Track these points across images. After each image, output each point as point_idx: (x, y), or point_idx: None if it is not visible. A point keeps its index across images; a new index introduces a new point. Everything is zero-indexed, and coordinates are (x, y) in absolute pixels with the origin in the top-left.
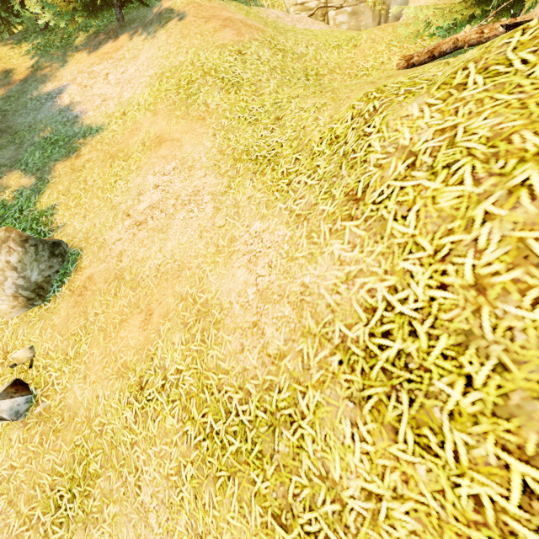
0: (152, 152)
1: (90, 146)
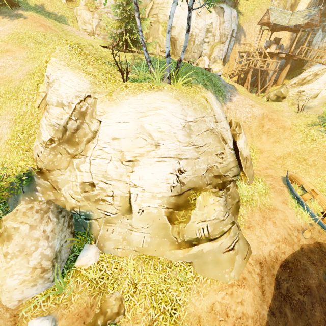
0: (4, 53)
1: None
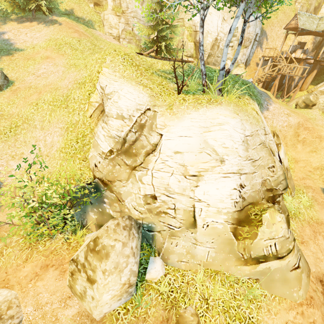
0: (44, 60)
1: (18, 54)
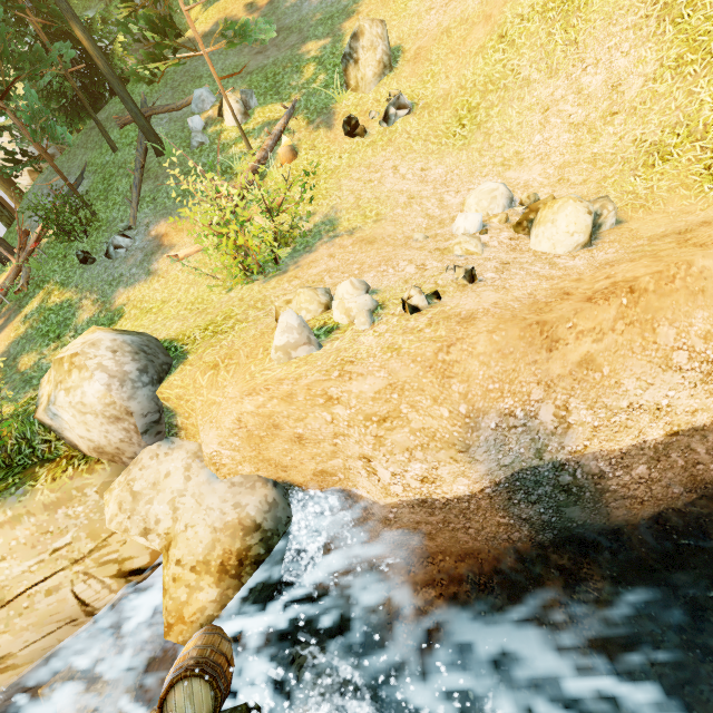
0: None
1: (365, 5)
